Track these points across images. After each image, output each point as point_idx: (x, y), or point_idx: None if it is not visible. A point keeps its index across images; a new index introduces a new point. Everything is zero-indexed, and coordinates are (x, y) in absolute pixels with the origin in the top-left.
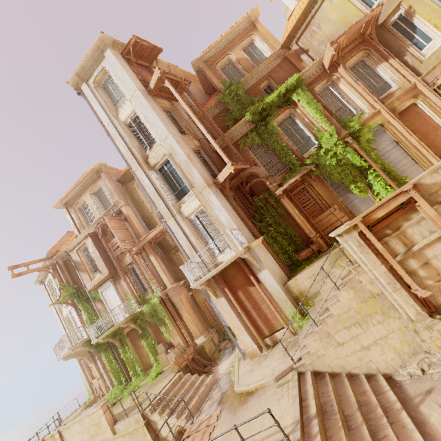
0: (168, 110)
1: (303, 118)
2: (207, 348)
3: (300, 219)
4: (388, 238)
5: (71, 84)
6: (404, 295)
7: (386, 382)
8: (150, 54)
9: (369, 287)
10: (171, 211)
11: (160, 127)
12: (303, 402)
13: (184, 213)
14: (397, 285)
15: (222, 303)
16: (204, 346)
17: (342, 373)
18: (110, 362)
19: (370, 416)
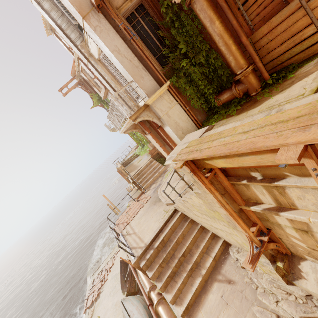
0: None
1: None
2: None
3: (221, 44)
4: (250, 183)
5: None
6: (244, 237)
7: (218, 250)
8: None
9: None
10: (84, 54)
11: None
12: (160, 233)
13: (94, 56)
14: (237, 228)
15: (150, 138)
16: None
17: (200, 224)
18: (133, 136)
19: (184, 264)
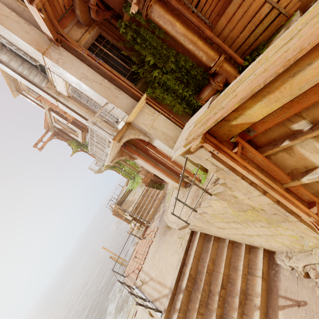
0: None
1: None
2: None
3: (187, 42)
4: (294, 143)
5: None
6: (302, 228)
7: (262, 264)
8: None
9: (249, 202)
10: (51, 95)
11: None
12: (184, 267)
13: (62, 93)
14: (290, 218)
15: (140, 162)
16: None
17: (226, 239)
18: (121, 172)
19: (228, 299)
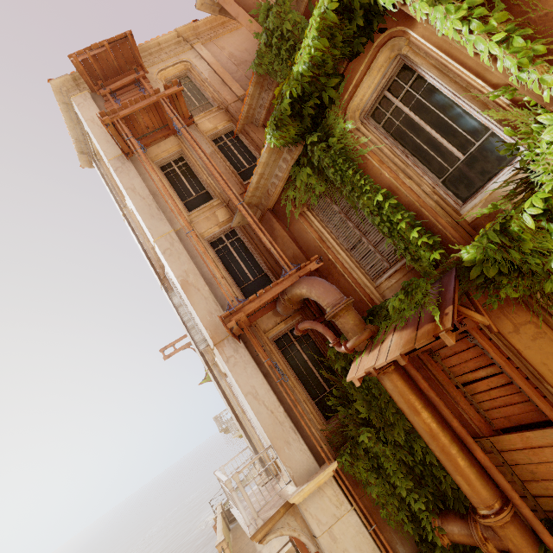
0: (178, 156)
1: (442, 62)
2: None
3: (434, 448)
4: None
5: (86, 166)
6: None
7: None
8: (125, 55)
9: None
10: (206, 358)
11: (144, 227)
12: None
13: (220, 367)
14: None
15: None
16: None
17: None
18: None
19: None
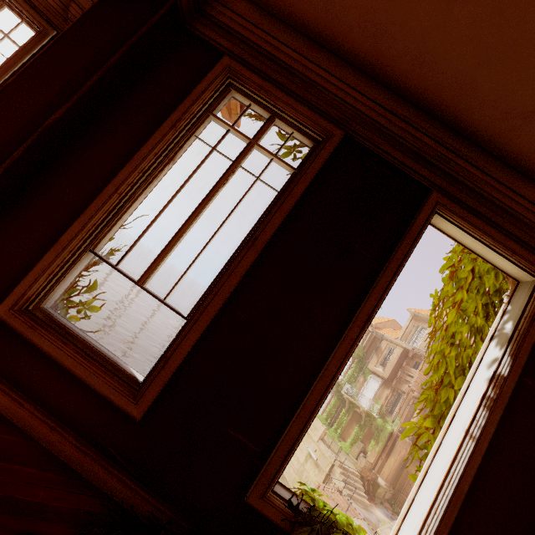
0: None
1: None
2: (379, 490)
3: None
4: None
5: None
6: None
7: None
8: None
9: None
10: None
11: None
12: None
13: None
14: None
15: None
16: (379, 488)
17: None
18: (333, 406)
19: None
